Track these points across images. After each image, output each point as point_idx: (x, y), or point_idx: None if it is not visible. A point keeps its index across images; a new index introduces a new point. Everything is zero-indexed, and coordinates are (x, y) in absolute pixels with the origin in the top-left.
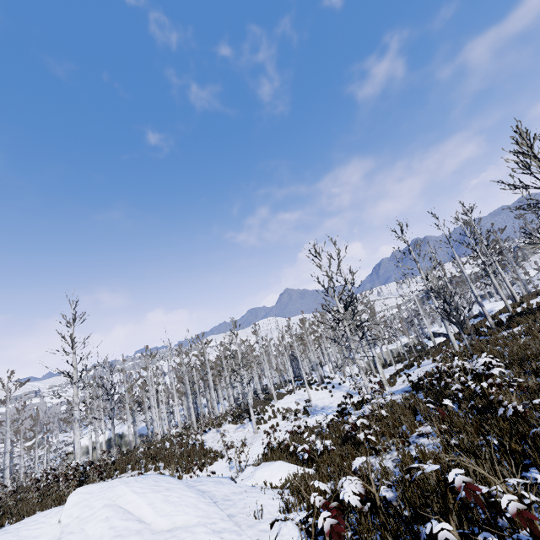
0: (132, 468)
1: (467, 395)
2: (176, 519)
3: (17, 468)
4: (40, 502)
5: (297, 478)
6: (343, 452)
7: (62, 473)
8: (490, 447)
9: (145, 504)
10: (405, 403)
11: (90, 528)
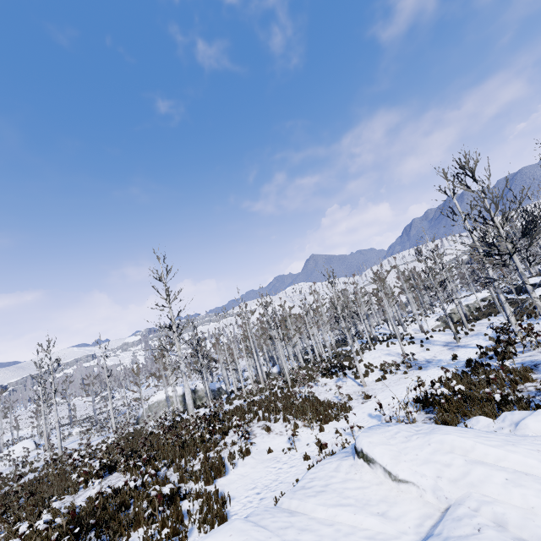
0: (257, 418)
1: None
2: None
3: (98, 419)
4: (180, 449)
5: None
6: None
7: (192, 422)
8: None
9: (536, 461)
10: None
11: (503, 496)
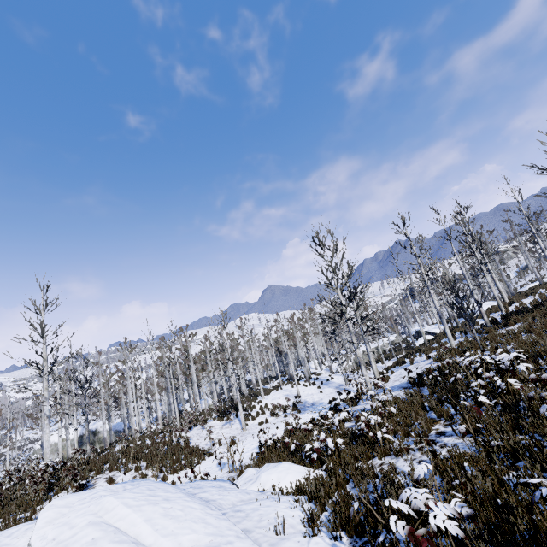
0: (109, 469)
1: (489, 391)
2: (183, 539)
3: None
4: (1, 508)
5: (312, 483)
6: (357, 452)
7: (28, 475)
8: (539, 449)
9: (141, 520)
10: (413, 400)
11: None
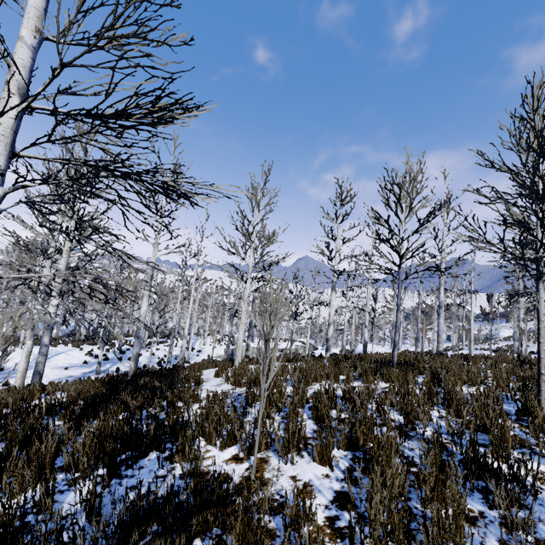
0: None
1: None
2: None
3: None
4: None
5: None
6: None
7: None
8: None
9: None
10: None
11: None
